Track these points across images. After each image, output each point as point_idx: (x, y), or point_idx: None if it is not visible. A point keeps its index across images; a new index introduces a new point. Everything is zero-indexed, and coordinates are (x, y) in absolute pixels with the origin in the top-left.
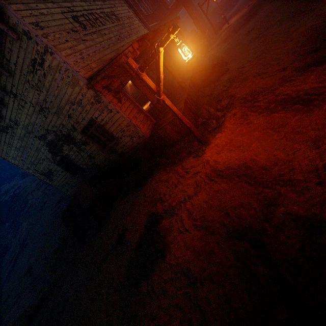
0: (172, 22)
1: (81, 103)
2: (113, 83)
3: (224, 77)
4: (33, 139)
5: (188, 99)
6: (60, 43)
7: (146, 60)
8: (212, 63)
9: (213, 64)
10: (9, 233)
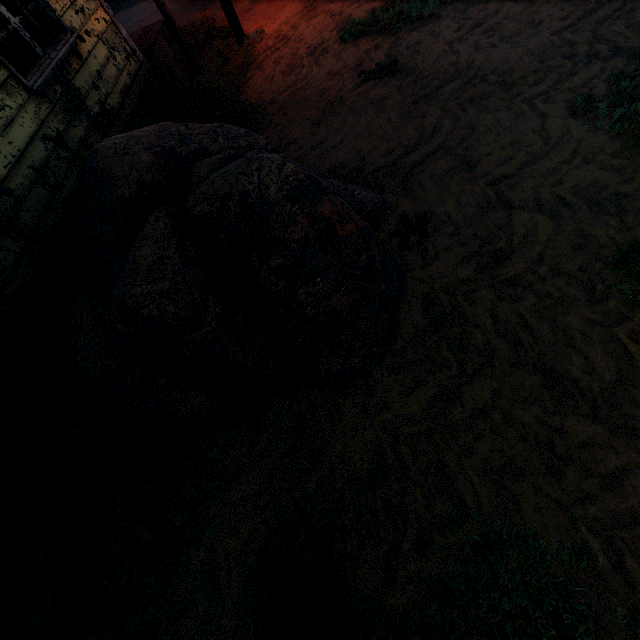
0: None
1: None
2: None
3: None
4: None
5: None
6: None
7: None
8: None
9: None
10: None
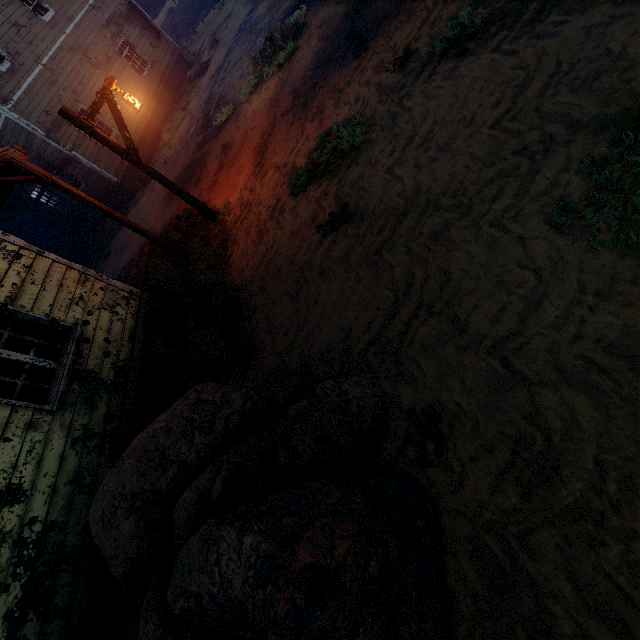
0: None
1: None
2: None
3: None
4: None
5: None
6: None
7: (94, 106)
8: None
9: None
10: None
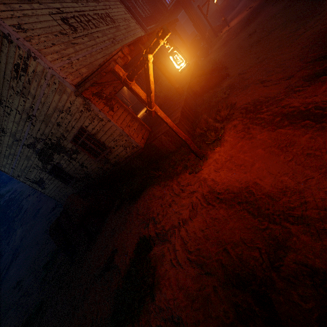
0: (170, 24)
1: (69, 111)
2: (105, 90)
3: (224, 83)
4: (22, 147)
5: (185, 106)
6: (45, 47)
7: (135, 68)
8: (212, 67)
9: (212, 69)
10: (3, 239)
